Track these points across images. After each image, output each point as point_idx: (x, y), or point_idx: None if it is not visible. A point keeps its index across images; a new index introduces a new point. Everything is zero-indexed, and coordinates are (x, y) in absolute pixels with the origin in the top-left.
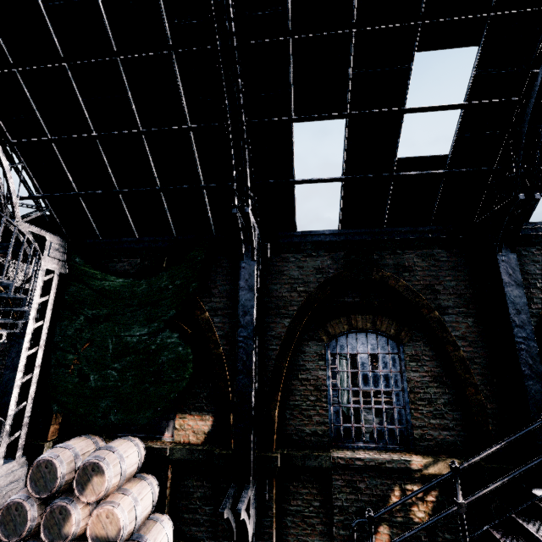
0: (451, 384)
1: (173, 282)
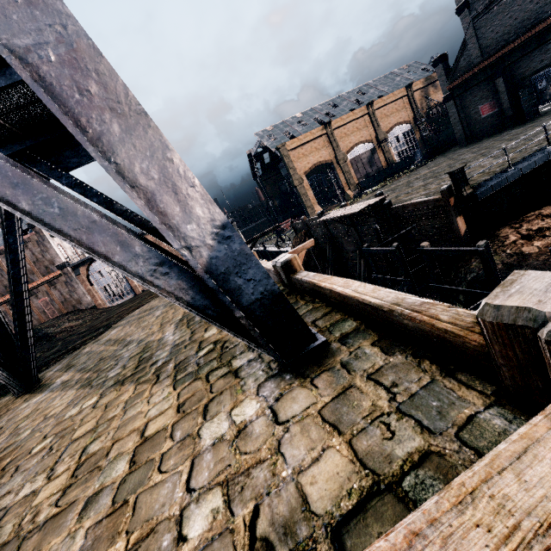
0: None
1: None
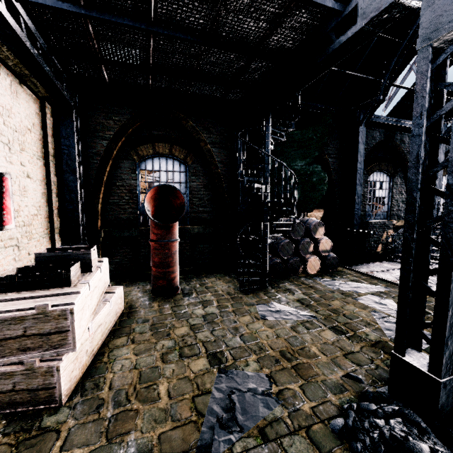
0: (404, 194)
1: (315, 135)
